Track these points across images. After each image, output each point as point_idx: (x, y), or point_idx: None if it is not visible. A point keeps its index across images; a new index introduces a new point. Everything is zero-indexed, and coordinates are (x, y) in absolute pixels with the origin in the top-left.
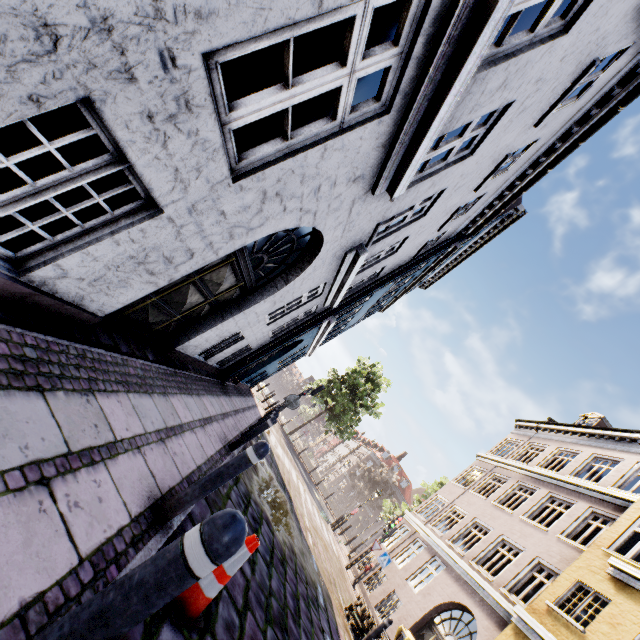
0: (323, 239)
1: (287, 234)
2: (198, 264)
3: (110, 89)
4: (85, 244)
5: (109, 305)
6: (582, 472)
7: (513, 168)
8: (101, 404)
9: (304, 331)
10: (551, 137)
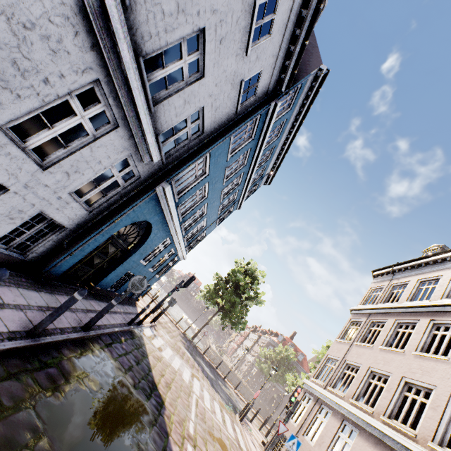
0: None
1: None
2: None
3: None
4: None
5: None
6: None
7: None
8: None
9: (135, 202)
10: None
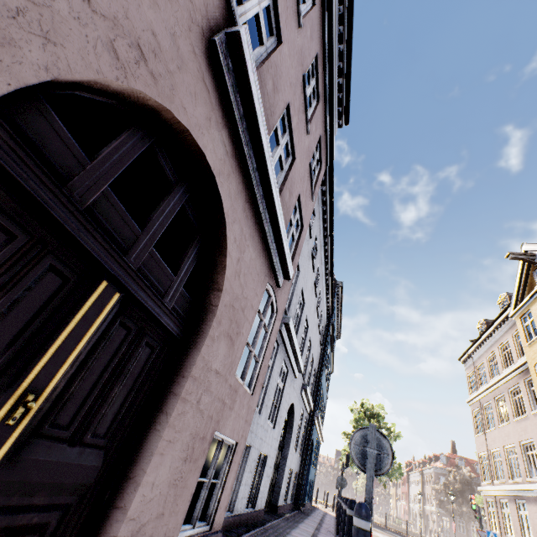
0: (293, 403)
1: None
2: (274, 459)
3: (261, 445)
4: (260, 484)
5: (264, 501)
6: (505, 362)
7: (321, 296)
8: (294, 535)
9: (310, 435)
10: (322, 281)
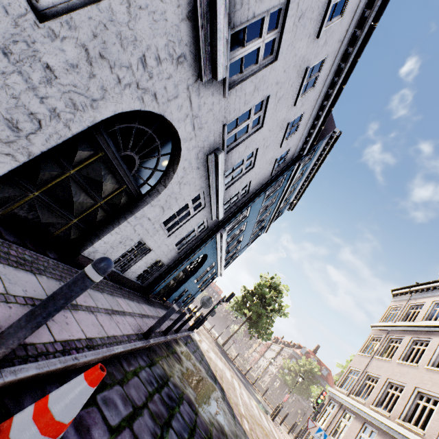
0: (178, 134)
1: (147, 133)
2: (53, 138)
3: None
4: None
5: None
6: None
7: (317, 87)
8: None
9: (203, 244)
10: (335, 58)
